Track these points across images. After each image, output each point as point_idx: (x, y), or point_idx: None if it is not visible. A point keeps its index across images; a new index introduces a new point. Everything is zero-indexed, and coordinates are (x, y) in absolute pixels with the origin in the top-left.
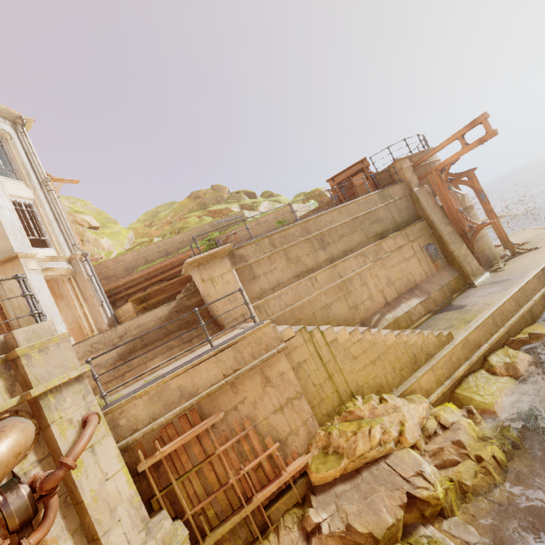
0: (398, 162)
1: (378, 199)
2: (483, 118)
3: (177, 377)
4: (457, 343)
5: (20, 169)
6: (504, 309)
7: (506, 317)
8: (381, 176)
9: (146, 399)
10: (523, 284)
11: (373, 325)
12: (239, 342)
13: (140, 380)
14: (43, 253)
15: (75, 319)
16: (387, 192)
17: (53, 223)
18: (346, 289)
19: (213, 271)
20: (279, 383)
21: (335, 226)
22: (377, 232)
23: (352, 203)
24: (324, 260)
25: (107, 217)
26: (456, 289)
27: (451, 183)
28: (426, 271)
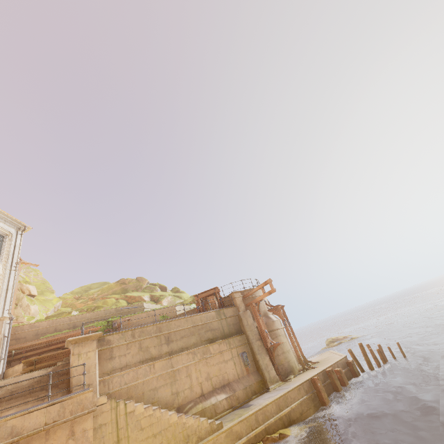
0: (233, 293)
1: (215, 315)
2: (269, 281)
3: (15, 418)
4: (222, 431)
5: (5, 254)
6: (267, 410)
7: (267, 416)
8: (226, 299)
9: None
10: (284, 392)
11: (185, 411)
12: (67, 400)
13: None
14: None
15: None
16: (222, 311)
17: (3, 292)
18: (174, 378)
19: (83, 348)
20: (80, 438)
21: (180, 329)
22: (209, 338)
23: (197, 315)
24: (165, 352)
25: (48, 286)
26: (257, 391)
27: (269, 311)
28: (238, 372)
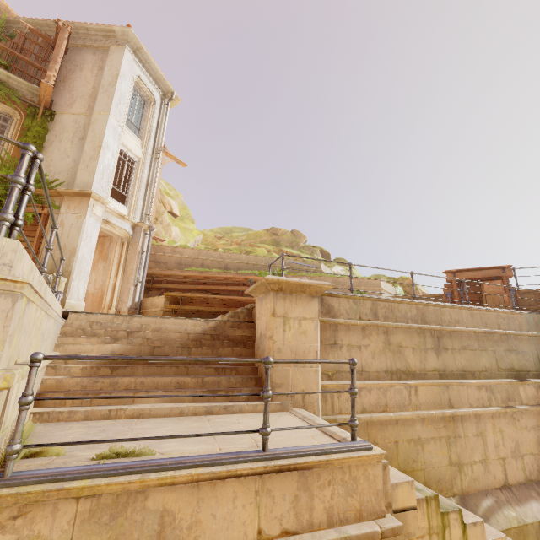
0: None
1: (524, 323)
2: None
3: (171, 486)
4: None
5: (145, 129)
6: None
7: None
8: (523, 297)
9: (84, 508)
10: None
11: (481, 515)
12: (316, 468)
13: (112, 418)
14: (116, 207)
15: (102, 286)
16: (537, 320)
17: (142, 186)
18: (452, 429)
19: (292, 307)
20: None
21: (463, 329)
22: (513, 367)
23: (490, 312)
24: (432, 367)
25: (189, 214)
26: None
27: None
28: None
